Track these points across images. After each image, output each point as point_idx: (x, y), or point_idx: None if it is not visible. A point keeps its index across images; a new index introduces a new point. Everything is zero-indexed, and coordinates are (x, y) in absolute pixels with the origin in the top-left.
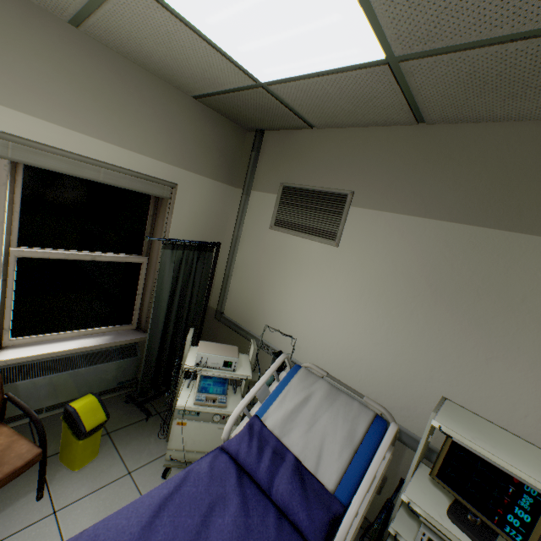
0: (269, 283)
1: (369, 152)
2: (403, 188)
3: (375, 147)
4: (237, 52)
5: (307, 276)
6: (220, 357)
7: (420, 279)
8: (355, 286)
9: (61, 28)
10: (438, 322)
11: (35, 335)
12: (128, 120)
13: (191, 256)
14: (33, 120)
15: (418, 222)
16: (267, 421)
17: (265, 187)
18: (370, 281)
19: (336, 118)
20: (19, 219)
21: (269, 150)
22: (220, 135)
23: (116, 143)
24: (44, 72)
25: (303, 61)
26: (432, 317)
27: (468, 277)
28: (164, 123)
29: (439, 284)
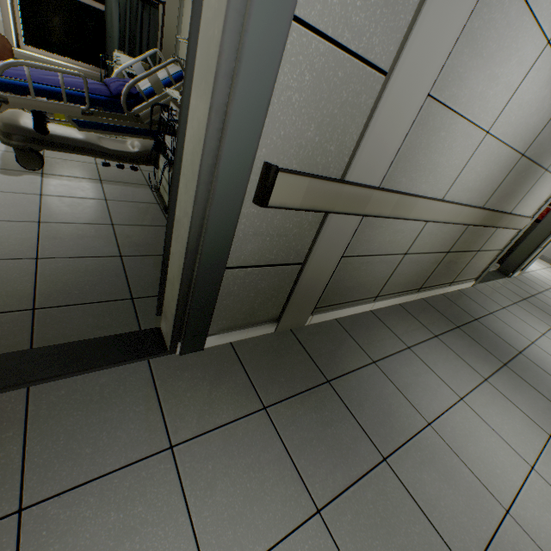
0: None
1: None
2: None
3: None
4: None
5: None
6: (128, 59)
7: None
8: None
9: None
10: None
11: (40, 50)
12: None
13: (136, 5)
14: None
15: None
16: None
17: None
18: None
19: None
20: None
21: None
22: None
23: None
24: None
25: None
26: None
27: None
28: None
29: None
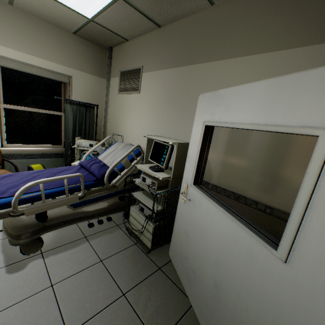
0: (119, 120)
1: (146, 46)
2: (157, 58)
3: (148, 43)
4: (71, 5)
5: (131, 111)
6: (87, 142)
7: (165, 97)
8: (146, 109)
9: (6, 7)
10: (171, 114)
11: (17, 144)
12: (43, 46)
13: (82, 109)
14: (1, 47)
15: (163, 72)
16: (99, 157)
17: (115, 75)
18: (151, 105)
19: (130, 32)
20: (3, 92)
21: (115, 57)
22: (91, 52)
23: (39, 57)
24: (2, 26)
25: (94, 4)
26: (169, 112)
27: (178, 90)
28: (61, 47)
29: (170, 97)
